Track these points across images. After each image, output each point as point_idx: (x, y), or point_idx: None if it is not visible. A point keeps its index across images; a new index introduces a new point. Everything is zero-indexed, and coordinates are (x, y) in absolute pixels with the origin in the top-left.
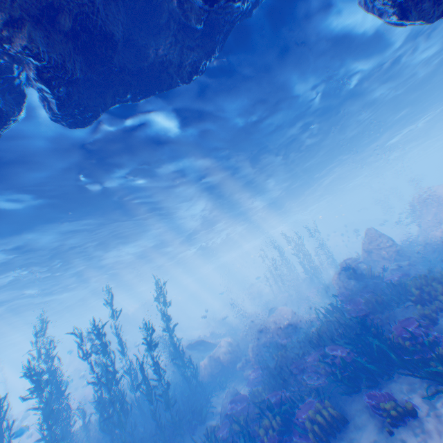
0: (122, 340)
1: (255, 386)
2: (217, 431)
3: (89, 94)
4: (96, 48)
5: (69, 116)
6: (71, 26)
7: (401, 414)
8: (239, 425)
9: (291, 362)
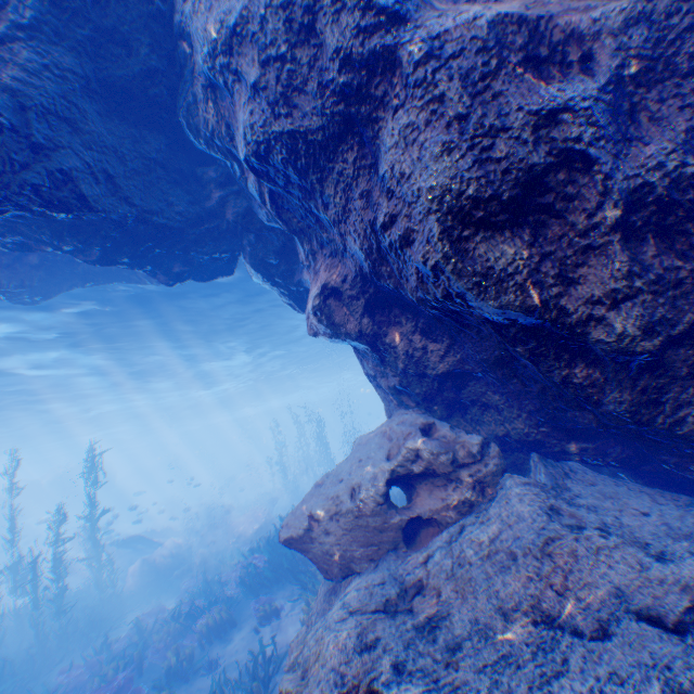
0: (17, 526)
1: (185, 598)
2: (113, 642)
3: (46, 285)
4: (62, 264)
5: (17, 300)
6: (40, 262)
7: (270, 614)
8: (140, 634)
9: (225, 570)
